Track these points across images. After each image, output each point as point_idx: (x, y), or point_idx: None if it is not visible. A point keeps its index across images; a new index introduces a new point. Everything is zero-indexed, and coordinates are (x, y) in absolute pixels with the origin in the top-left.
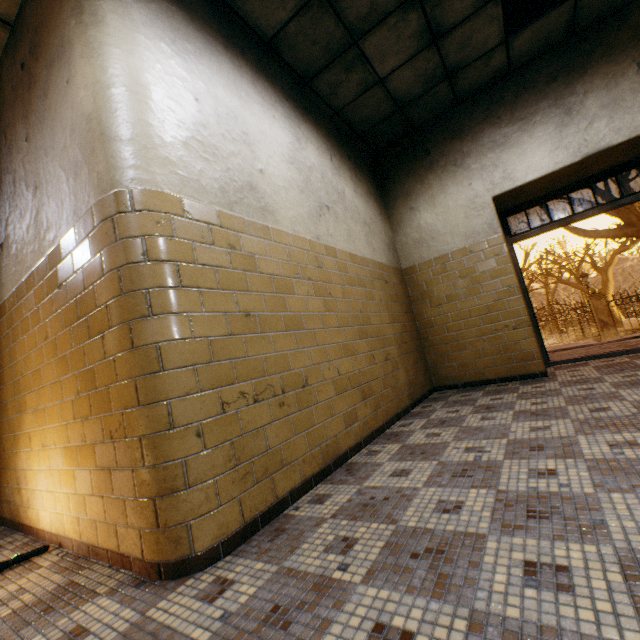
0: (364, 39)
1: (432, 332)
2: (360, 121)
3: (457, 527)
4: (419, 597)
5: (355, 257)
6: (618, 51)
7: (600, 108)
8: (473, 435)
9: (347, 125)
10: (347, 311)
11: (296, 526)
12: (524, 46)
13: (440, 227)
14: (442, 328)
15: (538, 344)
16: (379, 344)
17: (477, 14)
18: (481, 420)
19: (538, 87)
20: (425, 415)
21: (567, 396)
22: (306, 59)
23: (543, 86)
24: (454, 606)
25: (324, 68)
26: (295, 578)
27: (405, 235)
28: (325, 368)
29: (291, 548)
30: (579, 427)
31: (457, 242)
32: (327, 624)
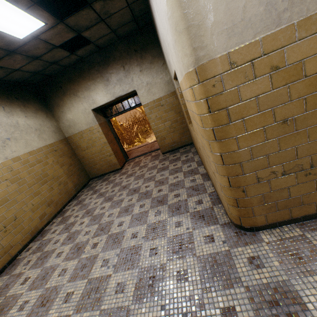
0: None
1: (85, 160)
2: (17, 79)
3: (54, 247)
4: (37, 268)
5: (33, 152)
6: (117, 60)
7: (116, 81)
8: (82, 208)
9: (10, 81)
10: (33, 179)
11: (19, 261)
12: (83, 53)
13: (76, 120)
14: (88, 158)
15: (123, 155)
16: (55, 180)
17: (51, 51)
18: (89, 199)
19: (96, 67)
20: (79, 198)
21: (115, 183)
22: None
23: (97, 67)
24: (41, 267)
25: None
26: (13, 276)
27: (63, 123)
28: (25, 207)
29: (15, 269)
30: (103, 201)
31: (84, 126)
32: (17, 282)
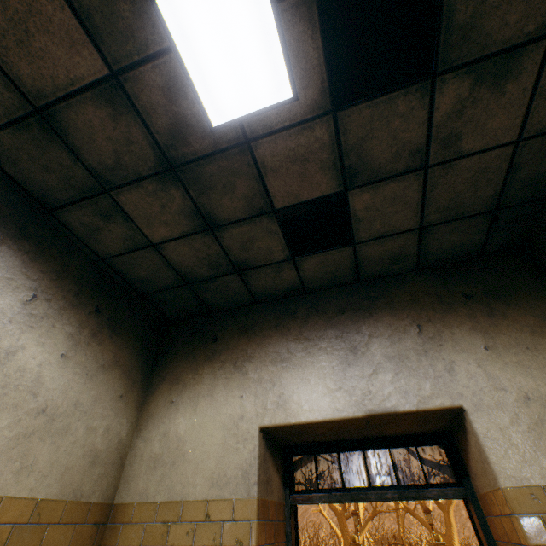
0: (119, 192)
1: None
2: (139, 279)
3: None
4: None
5: None
6: (400, 307)
7: (385, 357)
8: None
9: (123, 277)
10: None
11: None
12: (314, 271)
13: (189, 446)
14: None
15: None
16: None
17: (253, 220)
18: None
19: (328, 313)
20: None
21: None
22: (41, 183)
23: (333, 314)
24: None
25: (71, 203)
26: None
27: (147, 440)
28: None
29: None
30: None
31: (198, 485)
32: None
